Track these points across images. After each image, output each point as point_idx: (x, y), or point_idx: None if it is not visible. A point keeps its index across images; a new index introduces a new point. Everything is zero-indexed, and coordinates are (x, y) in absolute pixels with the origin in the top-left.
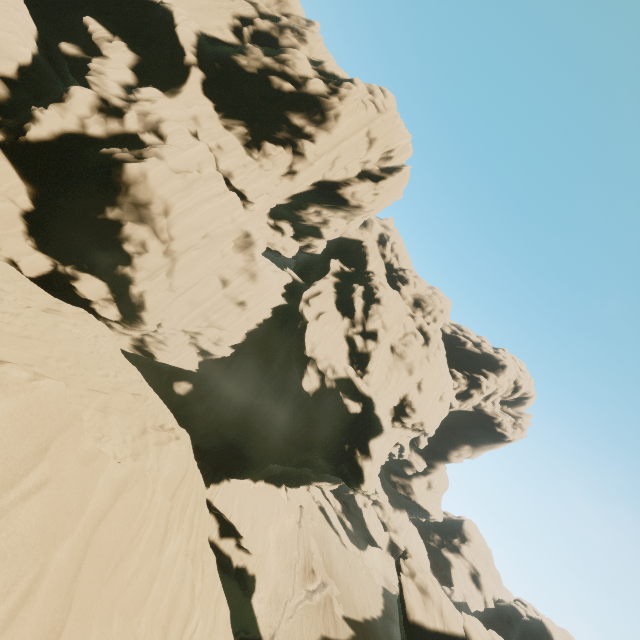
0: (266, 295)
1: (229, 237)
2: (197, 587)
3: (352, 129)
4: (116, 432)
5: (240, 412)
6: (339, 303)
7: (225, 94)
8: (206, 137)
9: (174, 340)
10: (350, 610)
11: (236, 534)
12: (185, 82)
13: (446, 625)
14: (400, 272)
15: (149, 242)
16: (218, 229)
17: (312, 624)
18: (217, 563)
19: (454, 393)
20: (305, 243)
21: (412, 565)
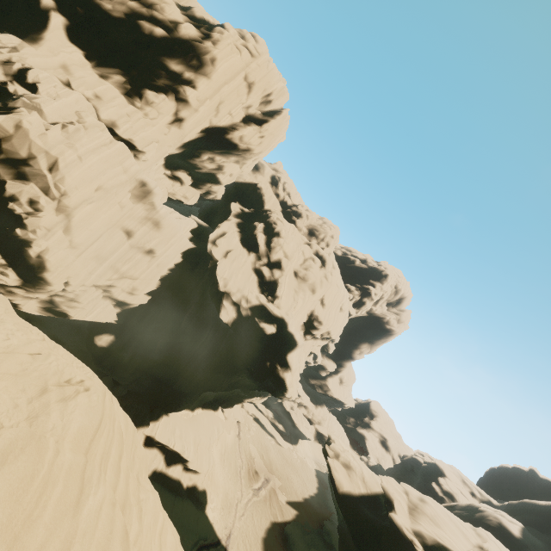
0: (173, 241)
1: (124, 188)
2: (133, 530)
3: (230, 73)
4: (4, 398)
5: (166, 352)
6: (244, 241)
7: (94, 41)
8: (80, 86)
9: (86, 296)
10: (292, 495)
11: (182, 460)
12: (46, 28)
13: (368, 488)
14: (293, 208)
15: (36, 200)
16: (111, 180)
17: (262, 515)
18: (168, 489)
19: (351, 303)
20: (204, 190)
21: (336, 448)
